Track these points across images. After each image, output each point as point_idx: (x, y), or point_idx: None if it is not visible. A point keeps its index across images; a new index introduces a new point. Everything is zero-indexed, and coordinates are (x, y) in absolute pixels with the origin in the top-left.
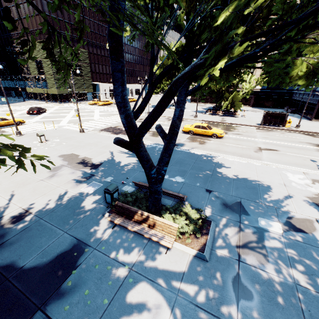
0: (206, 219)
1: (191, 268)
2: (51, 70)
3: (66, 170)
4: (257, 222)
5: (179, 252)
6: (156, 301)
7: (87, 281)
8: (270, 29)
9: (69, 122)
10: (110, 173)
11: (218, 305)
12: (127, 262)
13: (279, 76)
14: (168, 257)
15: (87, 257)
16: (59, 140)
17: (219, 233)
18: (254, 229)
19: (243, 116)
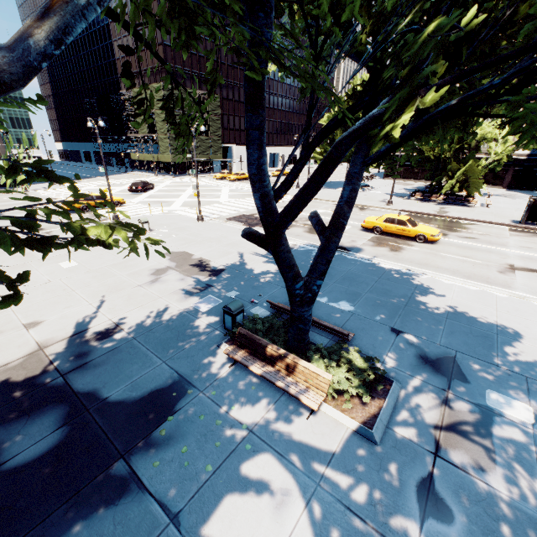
0: (384, 377)
1: (347, 450)
2: (166, 126)
3: (173, 274)
4: (483, 396)
5: (330, 421)
6: (283, 486)
7: (187, 434)
8: (508, 53)
9: (184, 205)
10: (235, 285)
11: (385, 516)
12: (246, 420)
13: (530, 131)
14: (311, 425)
15: (190, 402)
16: (167, 231)
17: (405, 403)
18: (474, 407)
19: (486, 206)
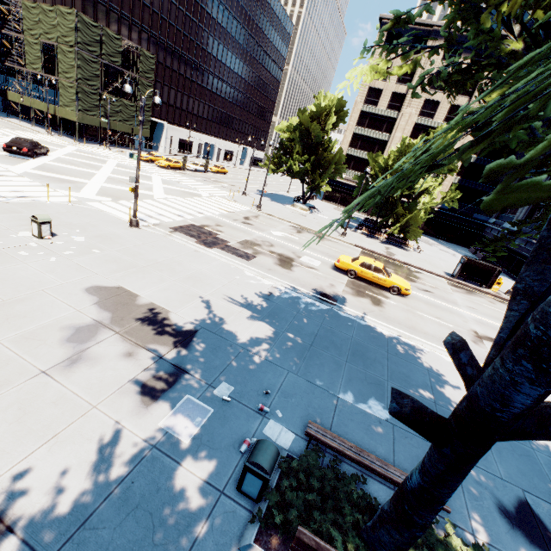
0: None
1: None
2: (74, 71)
3: (110, 341)
4: None
5: None
6: None
7: None
8: None
9: (101, 192)
10: (222, 369)
11: None
12: None
13: None
14: None
15: None
16: (83, 240)
17: None
18: None
19: (418, 252)
